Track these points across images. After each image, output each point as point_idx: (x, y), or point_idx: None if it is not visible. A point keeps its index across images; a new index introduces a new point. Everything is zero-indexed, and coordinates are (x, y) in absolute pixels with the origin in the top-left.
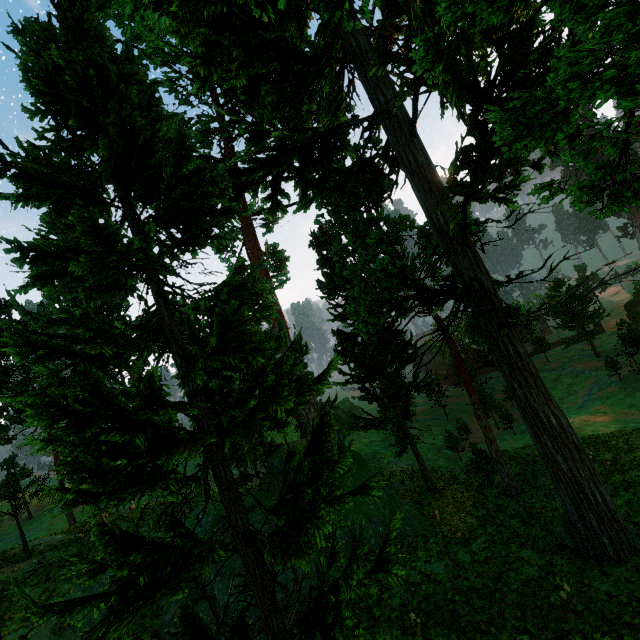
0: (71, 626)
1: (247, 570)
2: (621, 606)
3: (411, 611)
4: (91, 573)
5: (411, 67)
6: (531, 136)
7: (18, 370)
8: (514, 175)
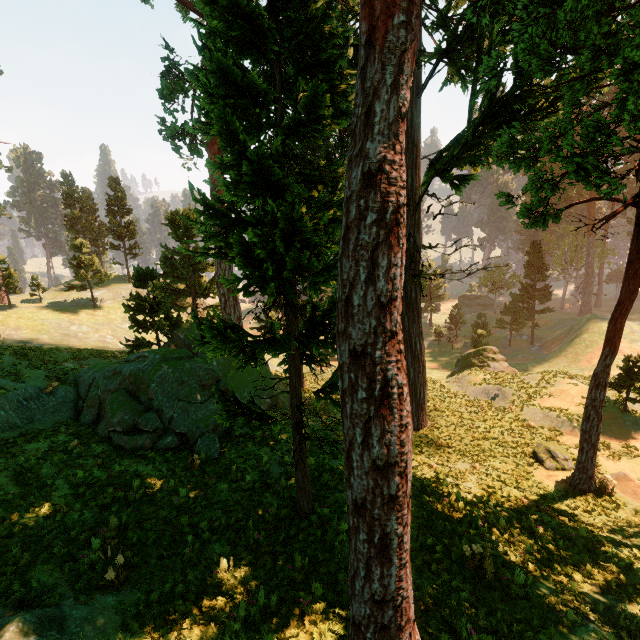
0: None
1: (292, 361)
2: (417, 445)
3: None
4: (226, 331)
5: (449, 39)
6: (513, 160)
7: None
8: (459, 168)
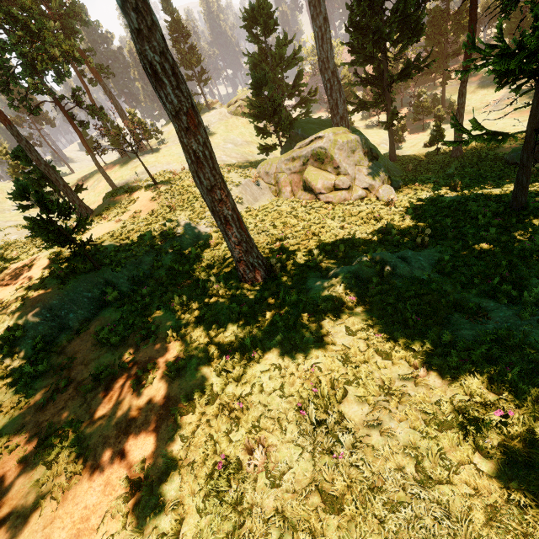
0: (242, 202)
1: None
2: None
3: (445, 185)
4: (533, 32)
5: None
6: None
7: (5, 22)
8: None
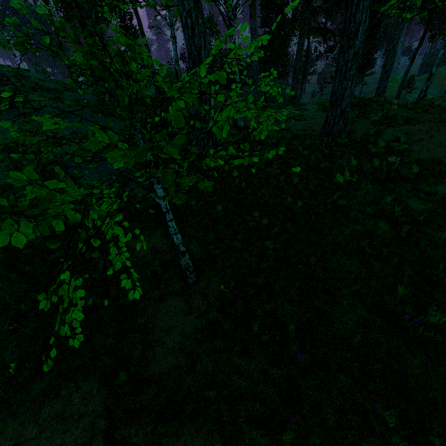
0: None
1: None
2: None
3: None
4: None
5: None
6: None
7: None
8: None
